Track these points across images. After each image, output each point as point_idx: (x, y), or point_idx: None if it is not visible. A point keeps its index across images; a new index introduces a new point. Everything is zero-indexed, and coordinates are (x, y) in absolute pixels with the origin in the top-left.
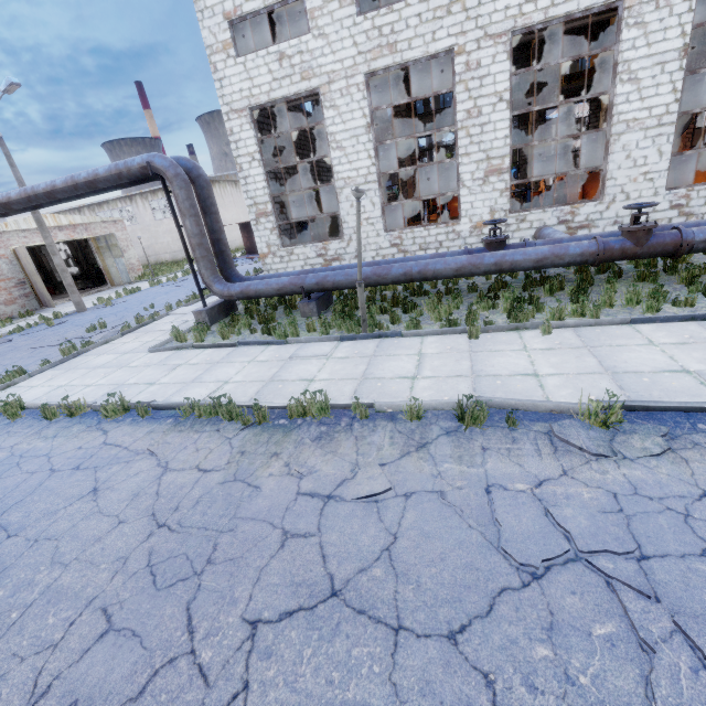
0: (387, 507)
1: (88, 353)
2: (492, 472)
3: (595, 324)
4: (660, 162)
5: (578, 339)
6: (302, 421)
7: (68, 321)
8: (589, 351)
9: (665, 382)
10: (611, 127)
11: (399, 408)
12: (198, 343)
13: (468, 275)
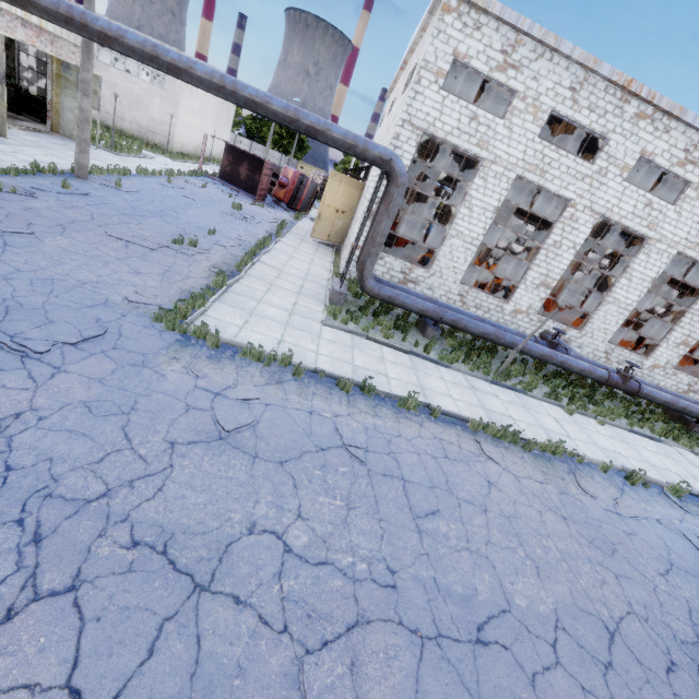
0: (646, 524)
1: (236, 291)
2: (662, 512)
3: (615, 426)
4: (614, 327)
5: (616, 434)
6: (549, 456)
7: (89, 193)
8: (628, 445)
9: (671, 476)
10: (607, 296)
11: (591, 461)
12: (373, 336)
13: (543, 360)
